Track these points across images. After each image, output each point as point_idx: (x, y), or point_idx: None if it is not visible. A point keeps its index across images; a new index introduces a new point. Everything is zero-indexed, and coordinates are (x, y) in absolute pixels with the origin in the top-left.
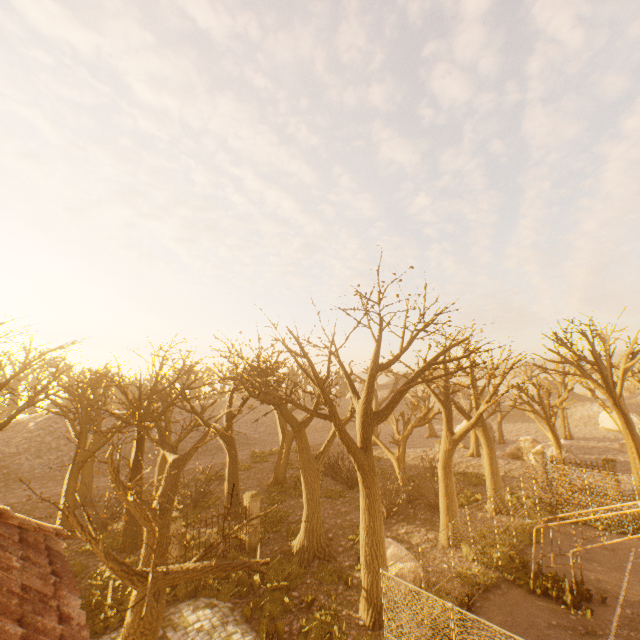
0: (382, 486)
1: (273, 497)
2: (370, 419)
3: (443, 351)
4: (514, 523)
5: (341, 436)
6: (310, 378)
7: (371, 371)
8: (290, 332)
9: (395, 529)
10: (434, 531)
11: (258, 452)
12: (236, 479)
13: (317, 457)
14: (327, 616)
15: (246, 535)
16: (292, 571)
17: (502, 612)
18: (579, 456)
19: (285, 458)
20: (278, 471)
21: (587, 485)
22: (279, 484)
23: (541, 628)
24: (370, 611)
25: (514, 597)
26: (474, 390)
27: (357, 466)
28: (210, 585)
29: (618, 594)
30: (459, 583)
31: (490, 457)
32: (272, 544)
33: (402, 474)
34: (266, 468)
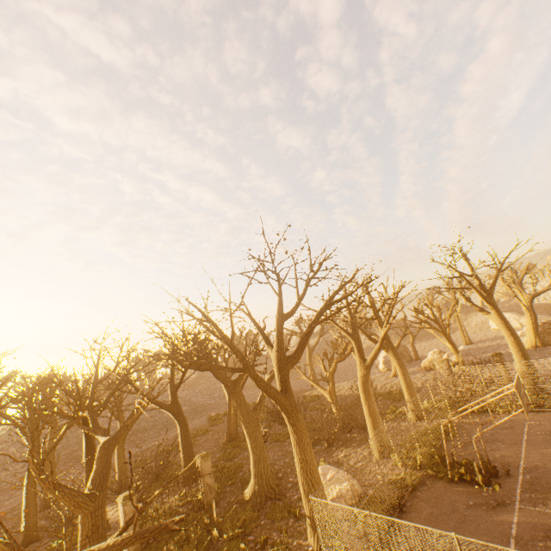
0: (318, 420)
1: (228, 453)
2: (284, 364)
3: (335, 292)
4: (429, 425)
5: (258, 384)
6: (220, 339)
7: (278, 322)
8: (188, 302)
9: (335, 455)
10: (368, 448)
11: (214, 415)
12: (189, 445)
13: (255, 408)
14: (279, 550)
15: (203, 494)
16: (247, 517)
17: (429, 505)
18: (478, 356)
19: (235, 415)
20: (230, 428)
21: (486, 379)
22: (233, 440)
23: (461, 511)
24: (316, 536)
25: (437, 489)
26: (378, 320)
27: (280, 408)
28: (171, 550)
29: (519, 464)
30: (392, 489)
31: (403, 373)
32: (229, 497)
33: (336, 405)
34: (222, 428)
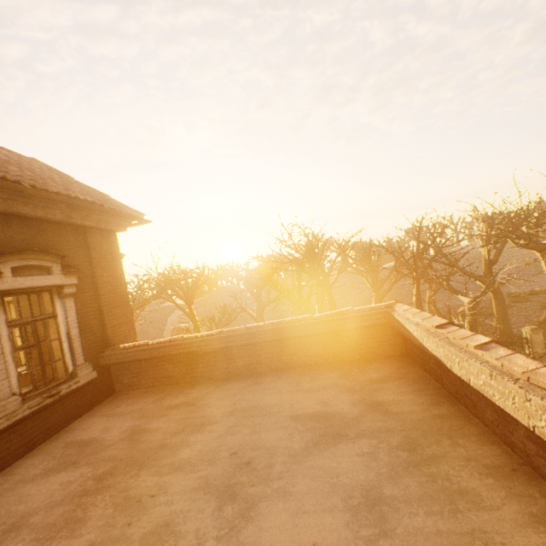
0: None
1: None
2: None
3: None
4: None
5: None
6: None
7: None
8: None
9: None
10: None
11: (514, 293)
12: (504, 316)
13: None
14: None
15: None
16: None
17: None
18: None
19: None
20: None
21: None
22: None
23: None
24: None
25: None
26: None
27: None
28: None
29: None
30: None
31: None
32: None
33: None
34: (529, 307)
